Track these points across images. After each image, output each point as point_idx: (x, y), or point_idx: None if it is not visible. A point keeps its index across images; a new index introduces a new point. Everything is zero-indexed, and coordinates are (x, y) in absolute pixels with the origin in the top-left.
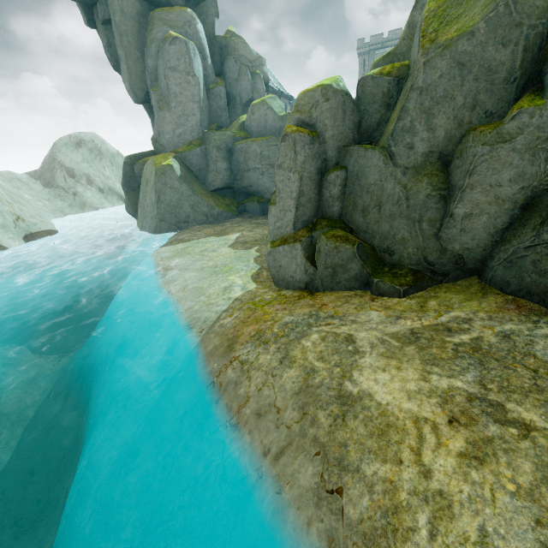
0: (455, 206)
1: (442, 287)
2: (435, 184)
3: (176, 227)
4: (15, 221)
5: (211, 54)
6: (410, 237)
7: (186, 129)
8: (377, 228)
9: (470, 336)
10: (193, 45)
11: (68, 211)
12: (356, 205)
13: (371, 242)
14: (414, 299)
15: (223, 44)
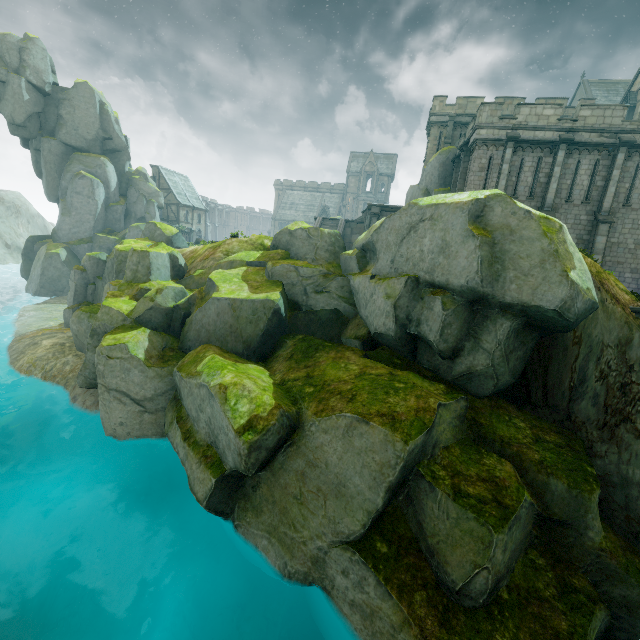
0: None
1: None
2: None
3: (53, 294)
4: None
5: (120, 182)
6: None
7: (81, 230)
8: None
9: None
10: (98, 181)
11: None
12: (96, 298)
13: None
14: None
15: (130, 178)
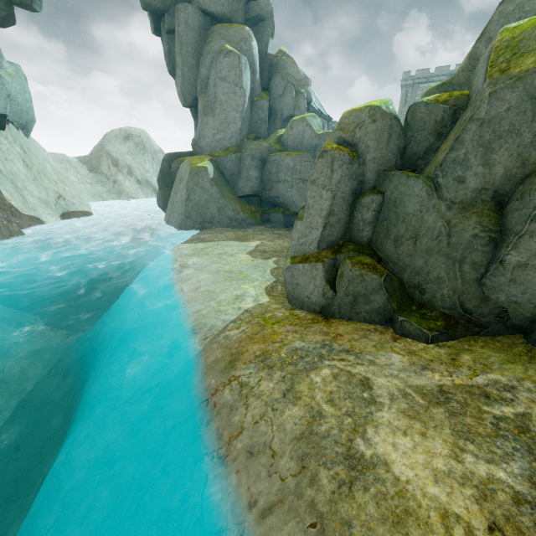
0: (508, 253)
1: (478, 340)
2: (485, 224)
3: (200, 226)
4: (57, 199)
5: (260, 70)
6: (447, 278)
7: (225, 136)
8: (409, 261)
9: (514, 409)
10: (246, 60)
11: (106, 197)
12: (389, 233)
13: (400, 275)
14: (444, 348)
15: (273, 62)
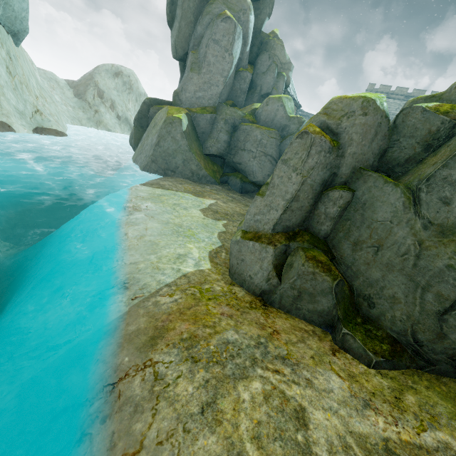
0: None
1: (422, 376)
2: None
3: (163, 172)
4: (34, 112)
5: (251, 44)
6: (404, 300)
7: (206, 95)
8: (364, 269)
9: None
10: (241, 30)
11: (85, 123)
12: (350, 234)
13: (350, 280)
14: (387, 379)
15: (264, 40)
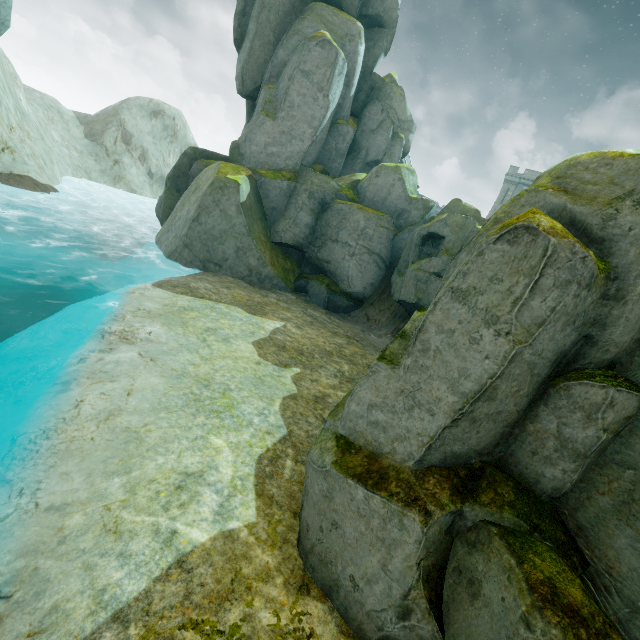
0: None
1: None
2: None
3: (202, 265)
4: None
5: (357, 88)
6: None
7: (282, 152)
8: None
9: None
10: (344, 62)
11: (96, 177)
12: (635, 509)
13: None
14: None
15: (376, 85)
